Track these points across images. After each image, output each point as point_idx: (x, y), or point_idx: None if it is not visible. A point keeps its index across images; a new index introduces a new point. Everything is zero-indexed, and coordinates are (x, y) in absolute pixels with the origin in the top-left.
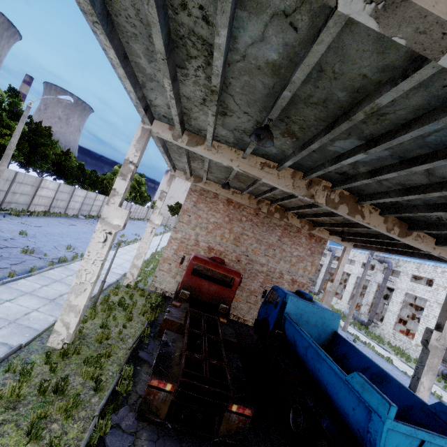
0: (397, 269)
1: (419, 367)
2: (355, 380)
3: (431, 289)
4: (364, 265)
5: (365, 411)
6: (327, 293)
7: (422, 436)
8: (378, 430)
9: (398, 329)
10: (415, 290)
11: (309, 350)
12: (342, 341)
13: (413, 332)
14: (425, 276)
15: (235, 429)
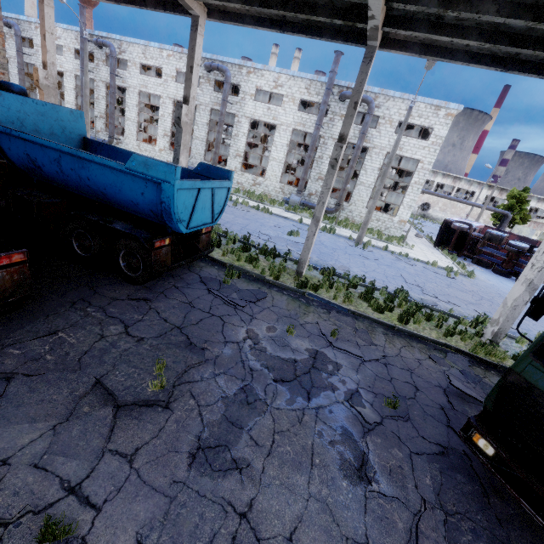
0: (123, 57)
1: (177, 148)
2: (137, 163)
3: (162, 82)
4: (78, 57)
5: (155, 188)
6: (45, 91)
7: (199, 186)
8: (171, 195)
9: (141, 140)
10: (147, 85)
11: (64, 162)
12: (98, 146)
13: (154, 139)
14: (154, 64)
15: (10, 286)
